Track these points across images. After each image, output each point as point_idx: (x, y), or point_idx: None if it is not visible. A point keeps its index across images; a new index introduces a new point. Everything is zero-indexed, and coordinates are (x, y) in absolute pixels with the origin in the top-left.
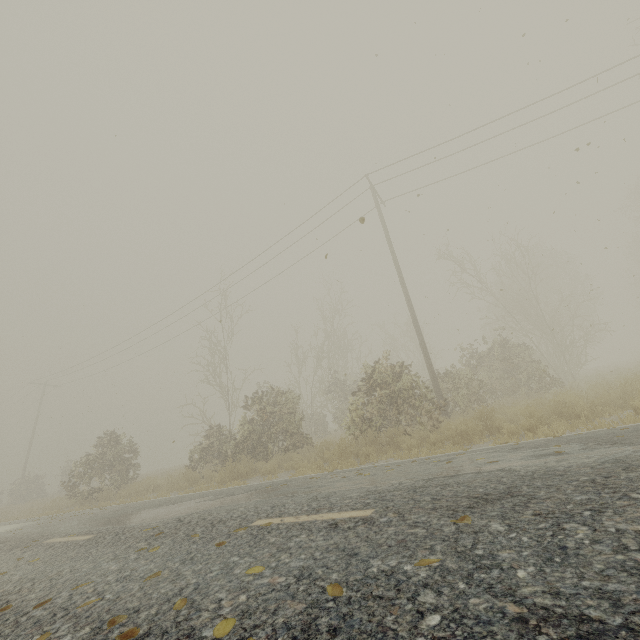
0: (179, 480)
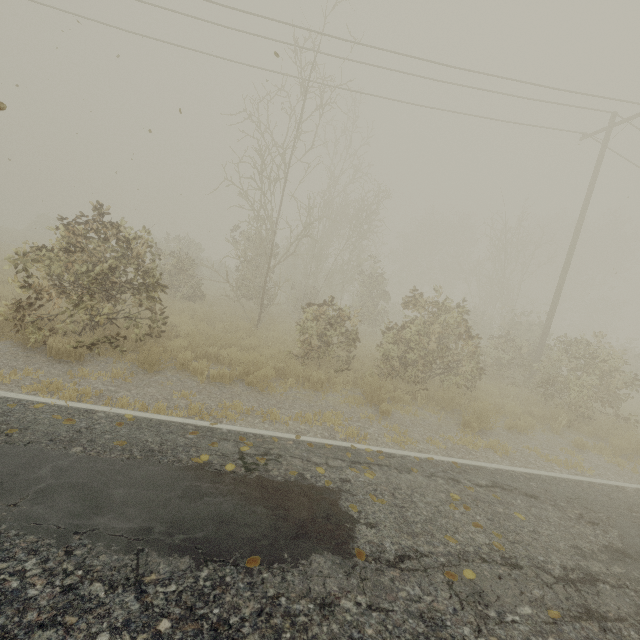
0: (319, 377)
